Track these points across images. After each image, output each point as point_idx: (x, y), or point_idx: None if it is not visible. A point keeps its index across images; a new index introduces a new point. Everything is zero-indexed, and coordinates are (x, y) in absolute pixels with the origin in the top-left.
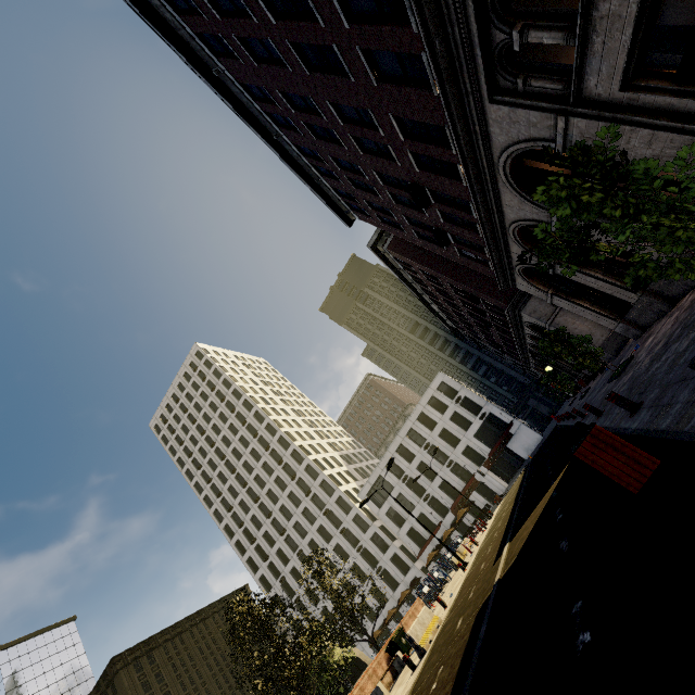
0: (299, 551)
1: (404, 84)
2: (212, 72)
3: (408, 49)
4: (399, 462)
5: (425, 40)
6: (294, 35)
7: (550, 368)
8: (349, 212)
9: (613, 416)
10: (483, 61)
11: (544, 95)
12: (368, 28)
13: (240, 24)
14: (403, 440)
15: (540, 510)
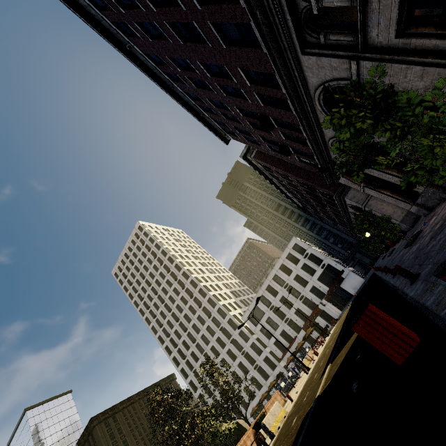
0: (204, 353)
1: (243, 45)
2: (126, 47)
3: (241, 20)
4: (267, 296)
5: (248, 12)
6: (169, 17)
7: (368, 234)
8: (225, 134)
9: (401, 279)
10: (293, 24)
11: (340, 45)
12: (213, 7)
13: (135, 13)
14: (270, 282)
15: (350, 344)
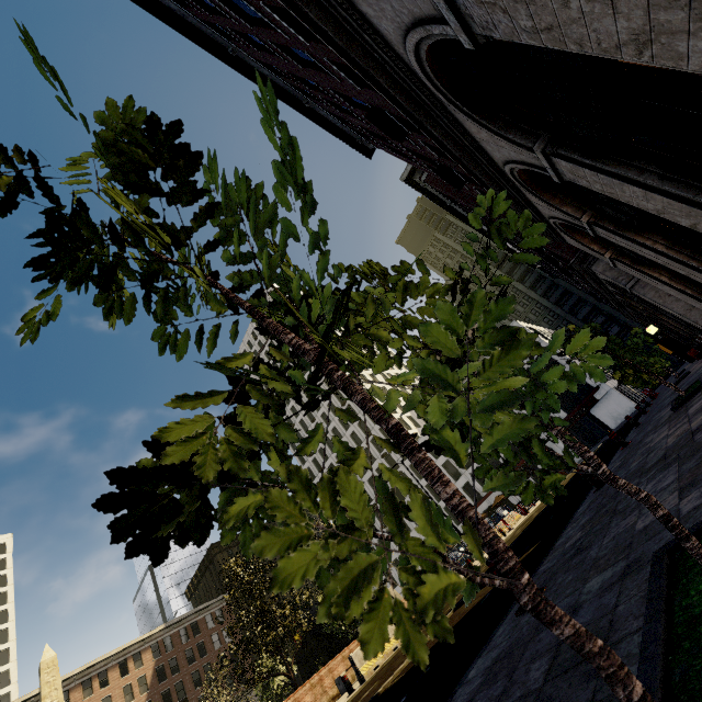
0: None
1: None
2: None
3: None
4: None
5: None
6: None
7: (653, 329)
8: (362, 139)
9: (570, 532)
10: None
11: None
12: None
13: None
14: None
15: (471, 606)
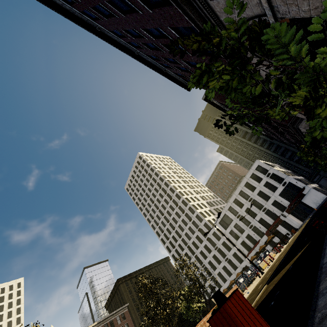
0: (187, 245)
1: (163, 5)
2: (96, 29)
3: None
4: (235, 207)
5: None
6: None
7: None
8: (186, 83)
9: None
10: None
11: None
12: None
13: (87, 0)
14: (237, 196)
15: (281, 275)
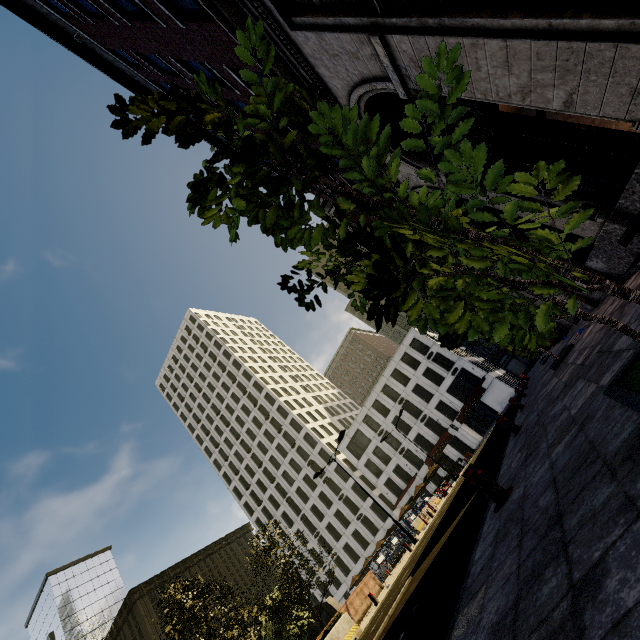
0: (287, 497)
1: (205, 19)
2: (74, 39)
3: None
4: (375, 416)
5: None
6: None
7: None
8: None
9: (509, 461)
10: None
11: (346, 2)
12: None
13: None
14: (378, 395)
15: (432, 558)
